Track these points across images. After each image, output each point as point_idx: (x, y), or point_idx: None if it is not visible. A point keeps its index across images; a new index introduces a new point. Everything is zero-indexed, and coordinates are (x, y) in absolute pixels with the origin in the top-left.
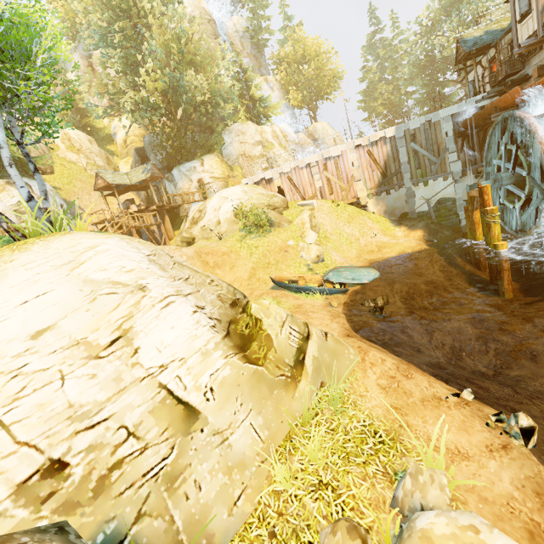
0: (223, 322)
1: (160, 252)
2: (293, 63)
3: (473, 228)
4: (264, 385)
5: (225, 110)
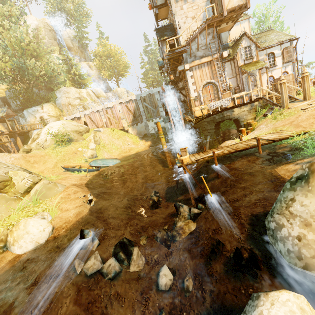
0: None
1: None
2: (104, 56)
3: None
4: (4, 200)
5: (61, 79)
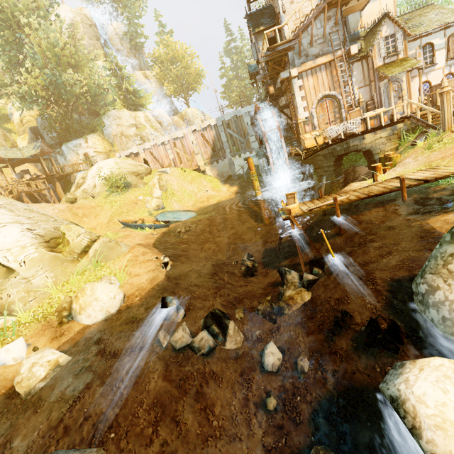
0: (46, 237)
1: (16, 203)
2: (167, 61)
3: None
4: (59, 261)
5: (108, 98)
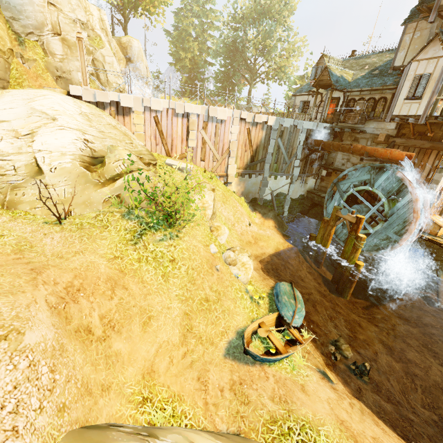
0: None
1: None
2: None
3: (327, 238)
4: None
5: None
